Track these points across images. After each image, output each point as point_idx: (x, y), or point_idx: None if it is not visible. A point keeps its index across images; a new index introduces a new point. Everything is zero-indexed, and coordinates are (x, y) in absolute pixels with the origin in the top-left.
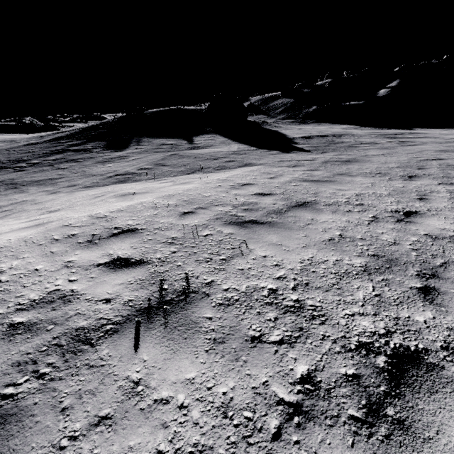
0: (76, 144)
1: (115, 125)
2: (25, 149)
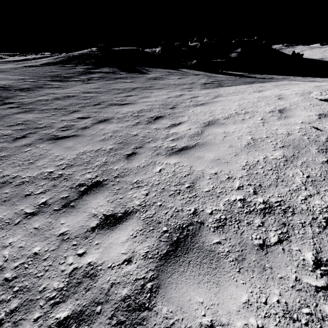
0: (90, 68)
1: (100, 57)
2: (37, 69)
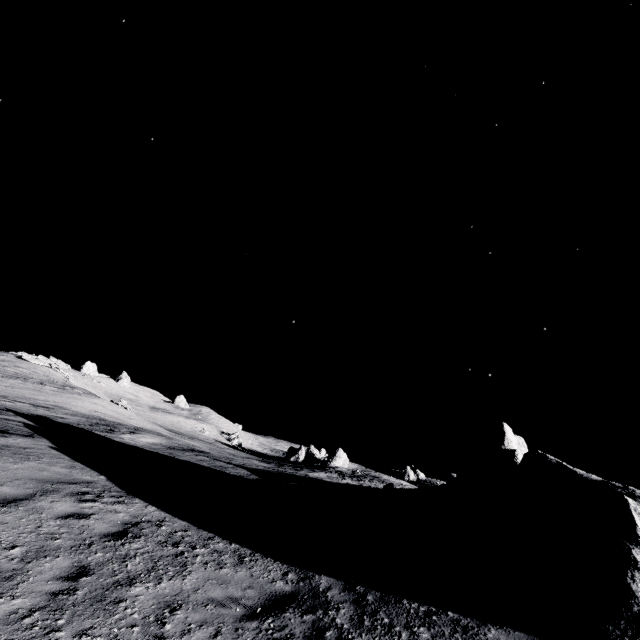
0: None
1: None
2: None
